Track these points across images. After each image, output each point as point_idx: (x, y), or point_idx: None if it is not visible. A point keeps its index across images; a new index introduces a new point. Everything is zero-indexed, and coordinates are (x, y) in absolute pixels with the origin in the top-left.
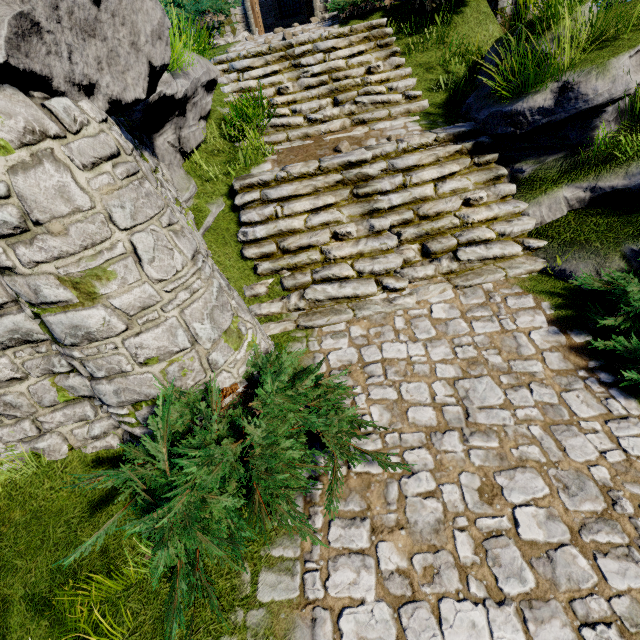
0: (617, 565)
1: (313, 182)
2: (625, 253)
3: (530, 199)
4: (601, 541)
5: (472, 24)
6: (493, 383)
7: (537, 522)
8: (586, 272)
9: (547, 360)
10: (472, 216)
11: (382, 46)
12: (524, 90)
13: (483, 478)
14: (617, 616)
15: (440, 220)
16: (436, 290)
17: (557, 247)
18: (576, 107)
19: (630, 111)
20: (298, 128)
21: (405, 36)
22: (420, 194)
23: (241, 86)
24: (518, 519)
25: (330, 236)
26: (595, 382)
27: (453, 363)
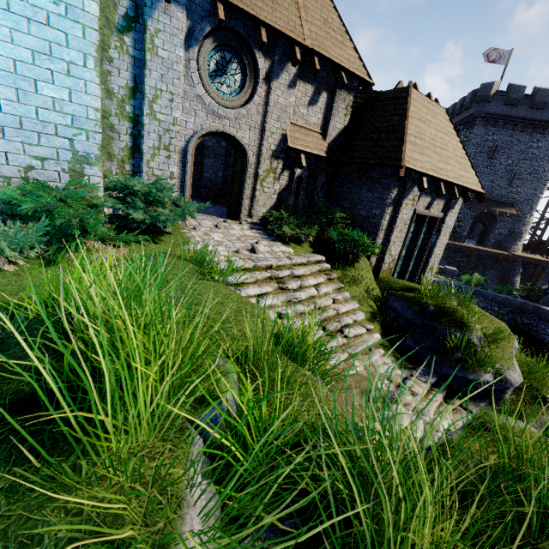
0: None
1: None
2: None
3: None
4: None
5: (365, 270)
6: None
7: None
8: None
9: None
10: None
11: (331, 279)
12: (475, 366)
13: None
14: None
15: None
16: None
17: None
18: (506, 385)
19: None
20: None
21: (333, 269)
22: None
23: None
24: None
25: None
26: None
27: None
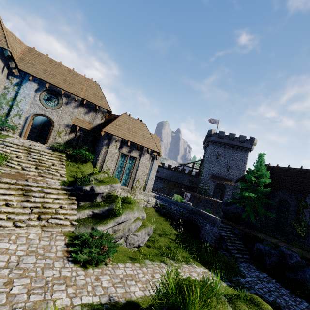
0: (35, 296)
1: (10, 185)
2: (92, 228)
3: (79, 211)
4: (35, 292)
5: (88, 167)
6: (35, 257)
7: (19, 289)
8: (82, 232)
9: (57, 253)
10: (60, 211)
11: (61, 161)
12: (85, 184)
13: (9, 280)
14: (25, 306)
15: (49, 209)
16: (35, 229)
17: (79, 225)
18: (93, 192)
19: (105, 197)
20: (17, 169)
21: (69, 161)
22: (47, 200)
23: (3, 149)
24: (13, 288)
25: (4, 204)
26: (67, 259)
27: (25, 251)
